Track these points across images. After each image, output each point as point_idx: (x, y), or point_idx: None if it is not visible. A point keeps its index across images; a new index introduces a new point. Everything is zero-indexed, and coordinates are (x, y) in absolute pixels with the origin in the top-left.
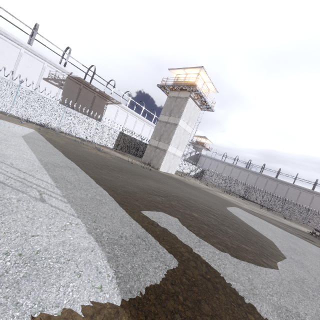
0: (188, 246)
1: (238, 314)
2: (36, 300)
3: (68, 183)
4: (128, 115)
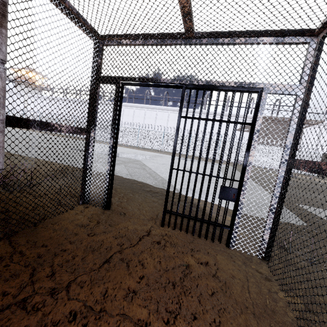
0: None
1: None
2: None
3: (234, 182)
4: None
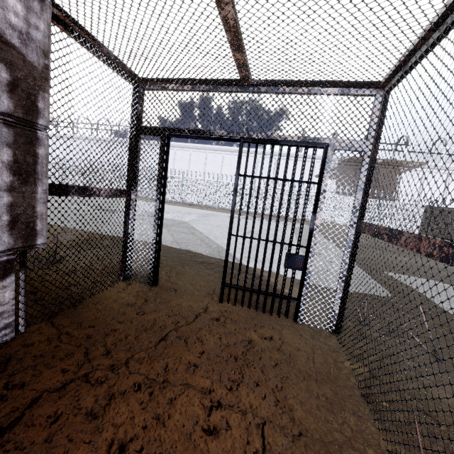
0: (432, 299)
1: (438, 332)
2: (265, 265)
3: None
4: (449, 176)
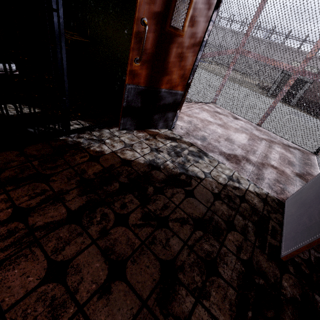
0: None
1: None
2: None
3: None
4: None
